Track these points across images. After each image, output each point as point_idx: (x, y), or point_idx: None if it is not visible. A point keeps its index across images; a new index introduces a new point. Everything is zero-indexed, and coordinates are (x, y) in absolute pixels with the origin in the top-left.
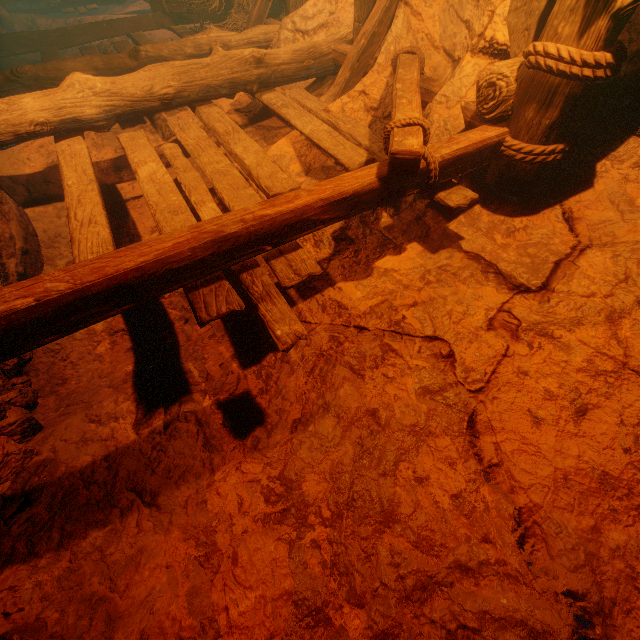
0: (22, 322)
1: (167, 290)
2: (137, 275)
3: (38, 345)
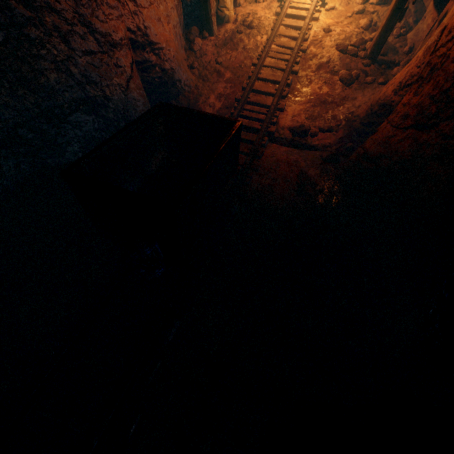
0: (381, 35)
1: (405, 1)
2: (395, 5)
3: (386, 38)
